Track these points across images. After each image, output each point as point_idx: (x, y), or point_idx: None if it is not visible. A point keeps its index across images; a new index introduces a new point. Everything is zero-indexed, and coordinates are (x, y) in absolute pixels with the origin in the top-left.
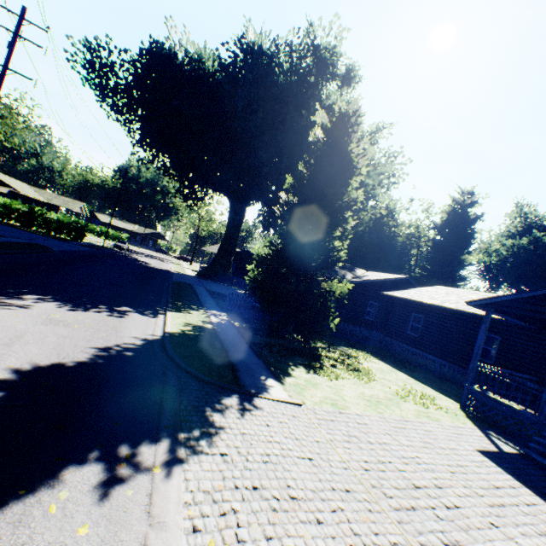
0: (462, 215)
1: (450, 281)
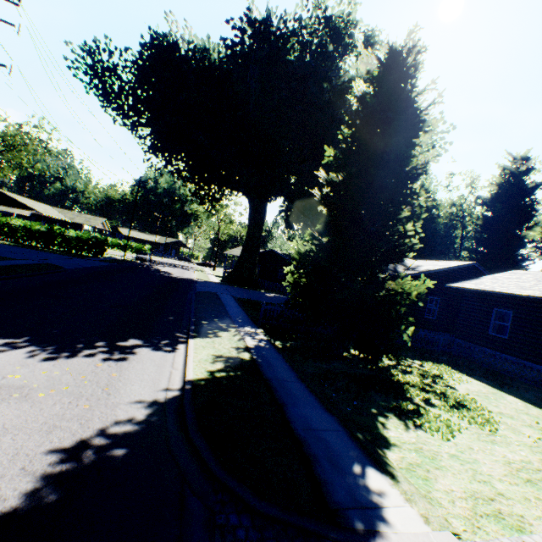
0: (518, 184)
1: (509, 263)
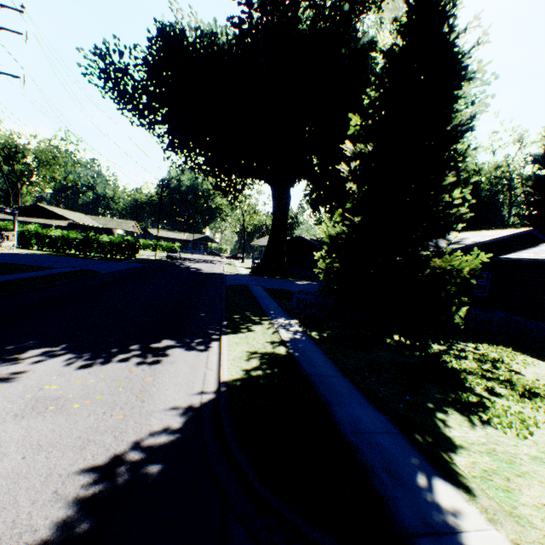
0: None
1: None
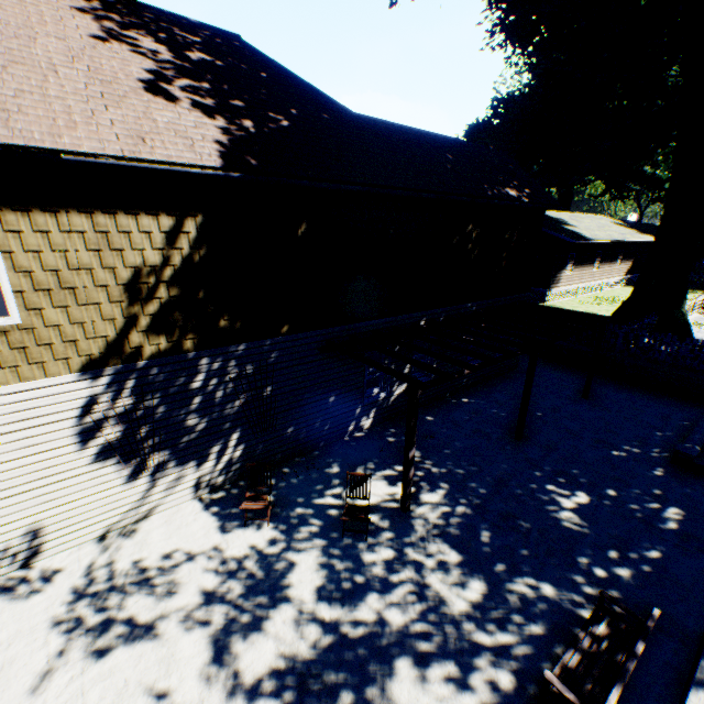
0: None
1: None
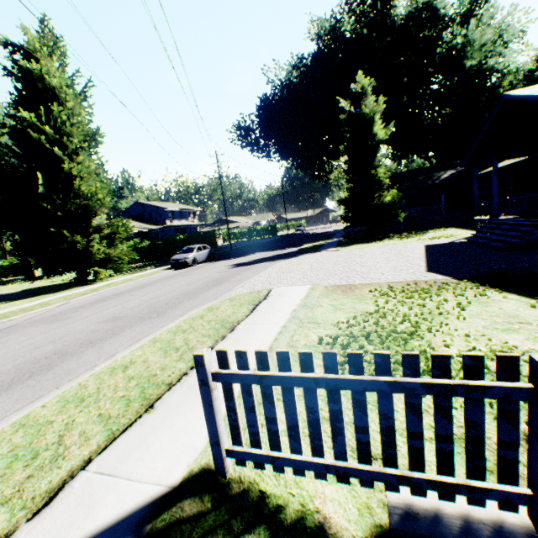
0: None
1: None
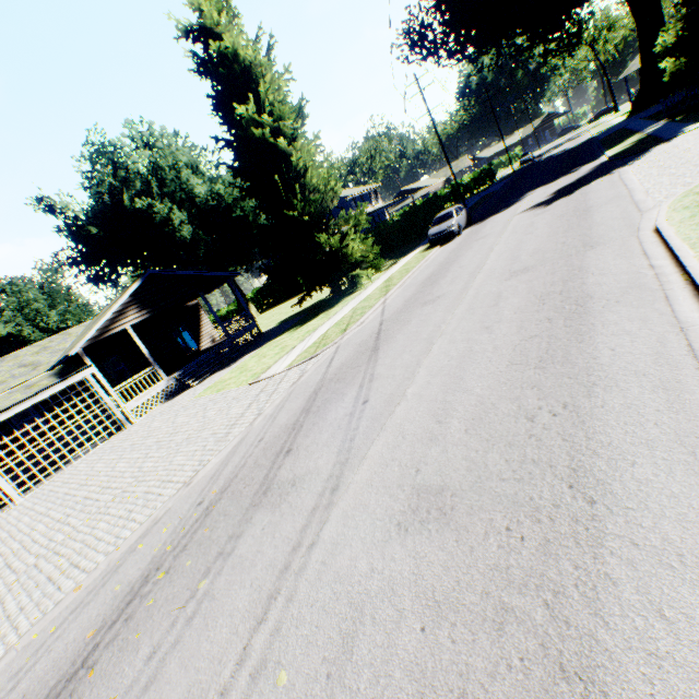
0: None
1: None
